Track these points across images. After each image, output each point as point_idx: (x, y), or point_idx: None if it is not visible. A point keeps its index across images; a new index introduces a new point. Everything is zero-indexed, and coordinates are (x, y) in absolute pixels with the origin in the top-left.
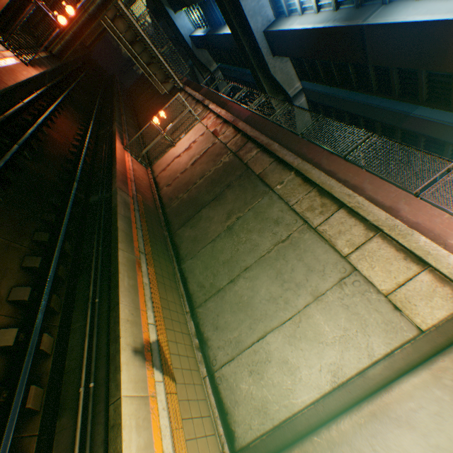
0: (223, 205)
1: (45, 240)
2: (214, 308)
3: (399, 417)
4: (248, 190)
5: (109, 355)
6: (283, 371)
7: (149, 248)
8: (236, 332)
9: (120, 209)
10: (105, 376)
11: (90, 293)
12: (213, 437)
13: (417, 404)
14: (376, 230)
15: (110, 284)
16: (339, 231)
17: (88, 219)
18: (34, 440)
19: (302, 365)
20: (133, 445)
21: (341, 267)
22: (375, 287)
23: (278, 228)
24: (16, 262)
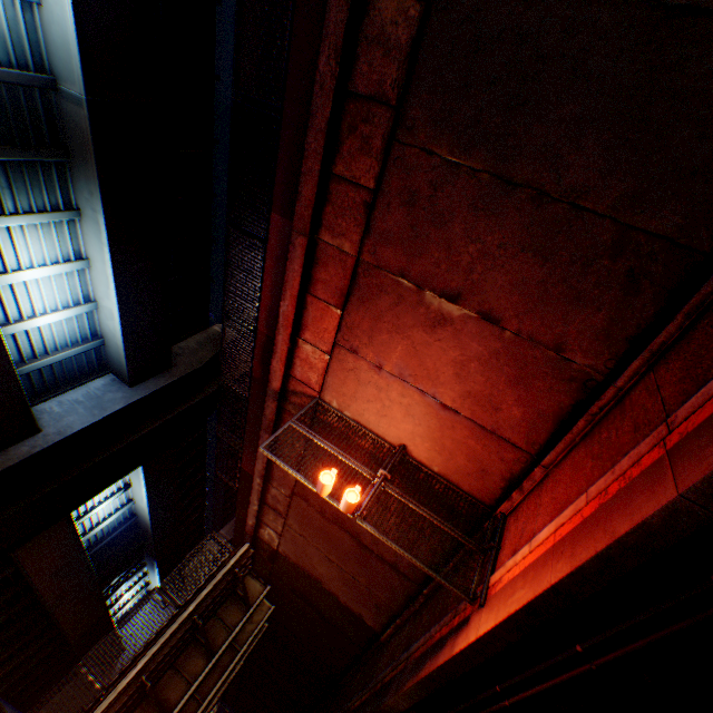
0: None
1: None
2: None
3: None
4: None
5: None
6: None
7: None
8: None
9: None
10: None
11: None
12: None
13: None
14: None
15: None
16: None
17: None
18: None
19: None
20: None
21: None
22: None
23: None
24: None
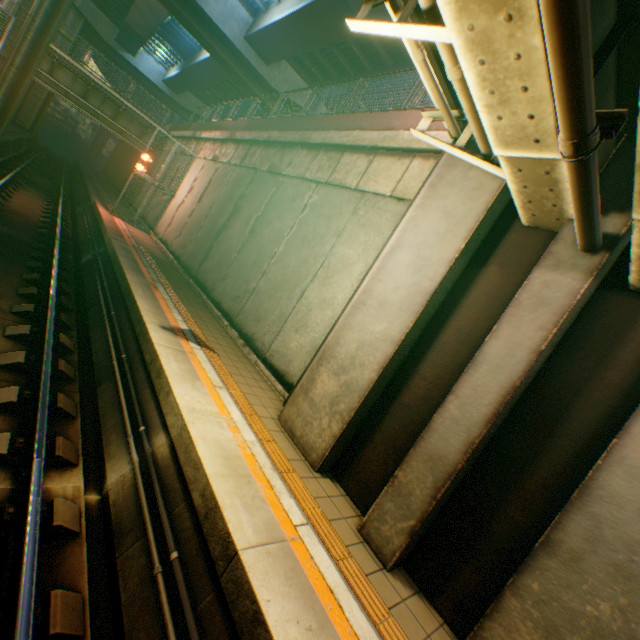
0: (240, 218)
1: (37, 278)
2: (253, 307)
3: (393, 248)
4: (261, 190)
5: (137, 338)
6: (323, 309)
7: (166, 281)
8: (278, 310)
9: (119, 251)
10: (137, 350)
11: (104, 313)
12: (272, 392)
13: (403, 231)
14: (375, 152)
15: (124, 302)
16: (347, 172)
17: (84, 274)
18: (77, 394)
19: (338, 293)
20: (174, 366)
21: (354, 200)
22: (382, 196)
23: (296, 204)
24: (10, 291)
